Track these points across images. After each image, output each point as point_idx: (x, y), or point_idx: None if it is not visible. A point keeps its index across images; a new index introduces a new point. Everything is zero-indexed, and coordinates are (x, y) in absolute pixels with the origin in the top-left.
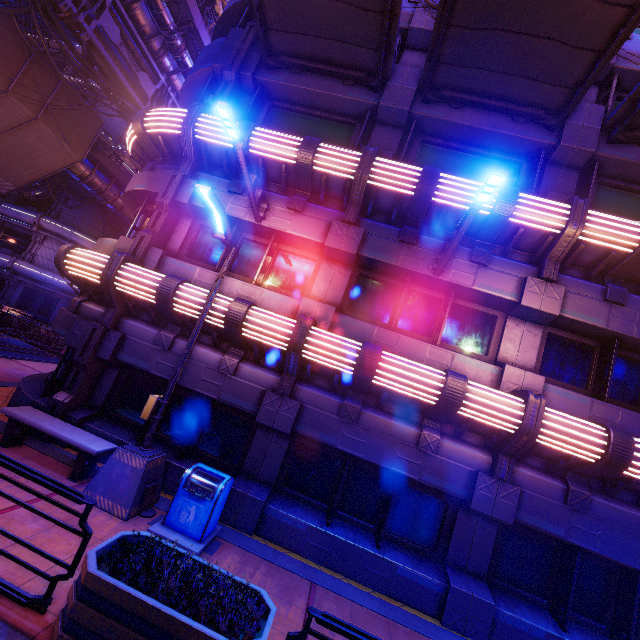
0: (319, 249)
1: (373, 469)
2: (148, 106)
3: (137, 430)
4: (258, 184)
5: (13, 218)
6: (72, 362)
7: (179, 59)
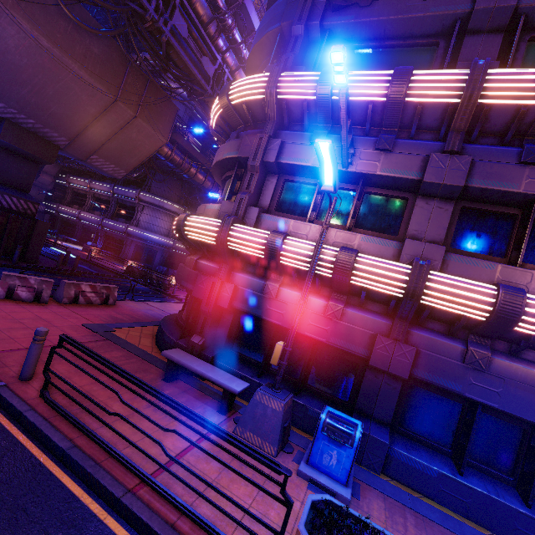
0: (413, 186)
1: (505, 418)
2: (210, 86)
3: (254, 366)
4: (349, 129)
5: (123, 196)
6: (197, 309)
7: (230, 37)
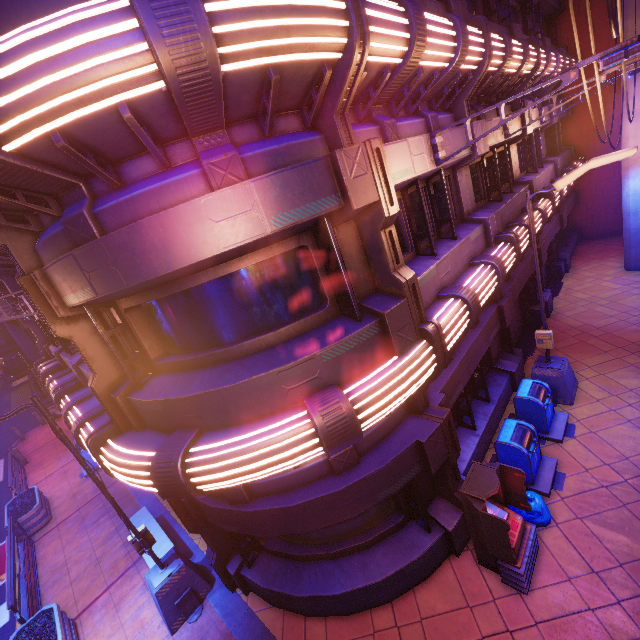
0: None
1: None
2: None
3: None
4: None
5: None
6: None
7: None
